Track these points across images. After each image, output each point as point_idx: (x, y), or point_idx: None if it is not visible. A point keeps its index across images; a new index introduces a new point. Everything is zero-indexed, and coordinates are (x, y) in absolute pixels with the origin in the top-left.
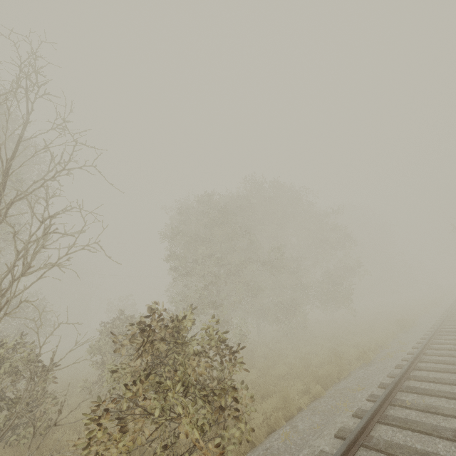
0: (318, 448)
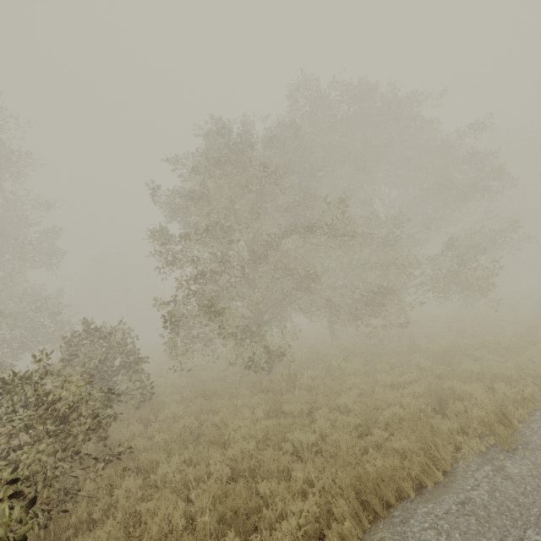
0: None
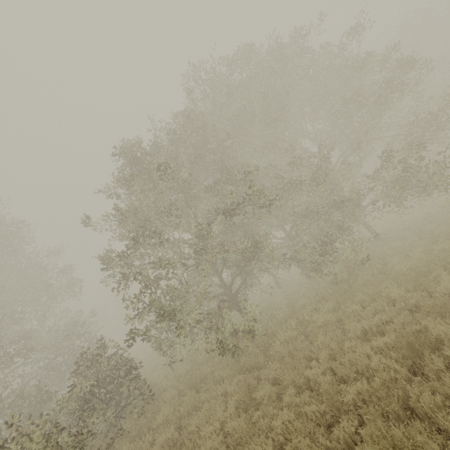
0: None
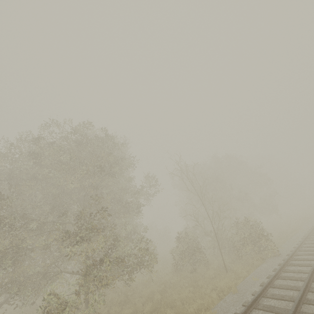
0: (293, 246)
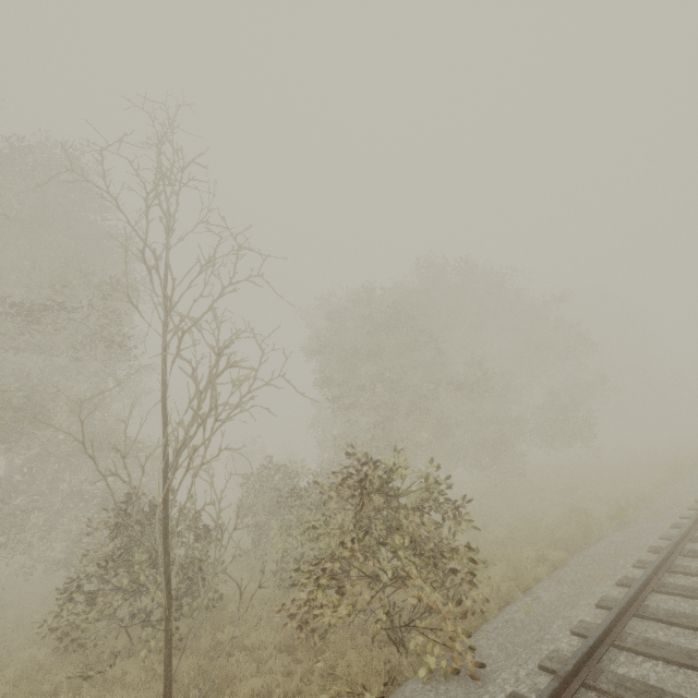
0: (576, 618)
